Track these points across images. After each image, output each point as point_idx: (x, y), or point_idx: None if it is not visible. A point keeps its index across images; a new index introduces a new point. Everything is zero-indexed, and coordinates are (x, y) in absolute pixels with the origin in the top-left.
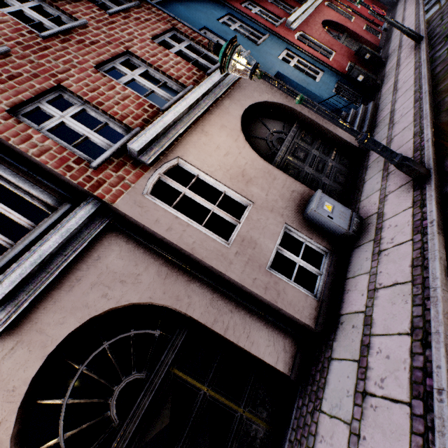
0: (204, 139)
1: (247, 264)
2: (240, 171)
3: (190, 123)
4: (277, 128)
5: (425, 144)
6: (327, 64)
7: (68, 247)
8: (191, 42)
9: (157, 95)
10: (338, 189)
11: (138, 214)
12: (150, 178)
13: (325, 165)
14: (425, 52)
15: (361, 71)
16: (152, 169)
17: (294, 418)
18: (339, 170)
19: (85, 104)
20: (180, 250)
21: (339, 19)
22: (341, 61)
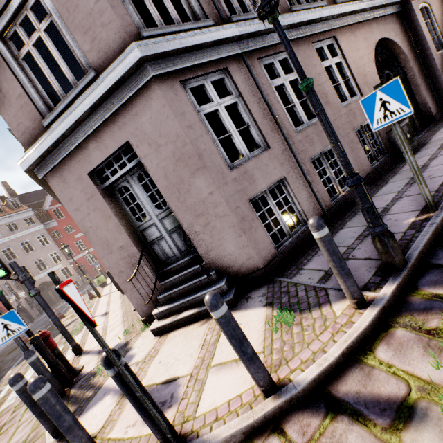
0: (438, 6)
1: (441, 65)
2: None
3: None
4: None
5: None
6: None
7: (390, 8)
8: None
9: None
10: None
11: (416, 13)
12: (420, 4)
13: None
14: None
15: None
16: (422, 1)
17: (432, 125)
18: None
19: None
20: (423, 40)
21: None
22: None
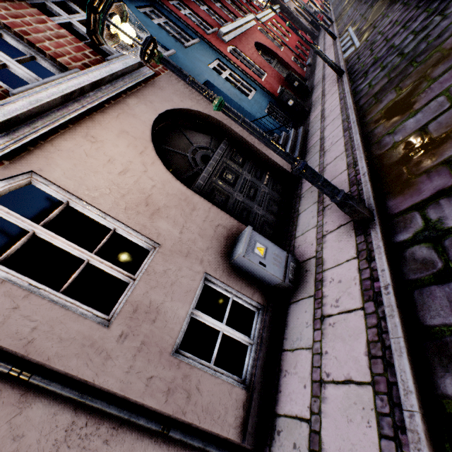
0: (87, 147)
1: (139, 352)
2: (143, 197)
3: (63, 121)
4: (203, 143)
5: (362, 178)
6: (259, 84)
7: None
8: None
9: None
10: (272, 220)
11: None
12: None
13: (258, 191)
14: (348, 84)
15: (291, 95)
16: None
17: None
18: (273, 197)
19: None
20: (1, 348)
21: (271, 45)
22: (273, 84)
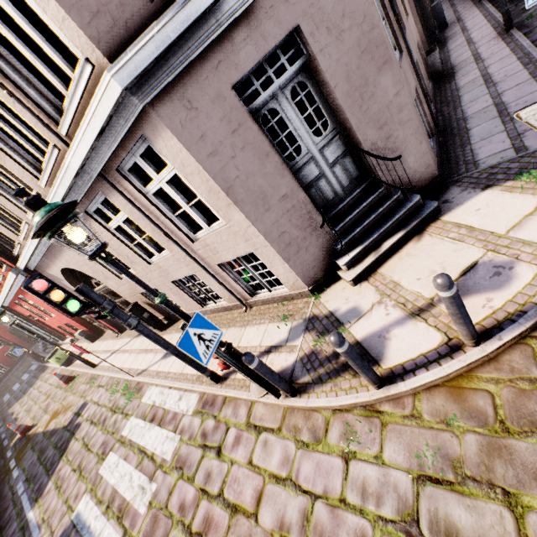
0: None
1: None
2: None
3: None
4: None
5: None
6: None
7: None
8: None
9: None
10: None
11: None
12: None
13: None
14: None
15: None
16: None
17: None
18: None
19: None
20: None
21: None
22: None
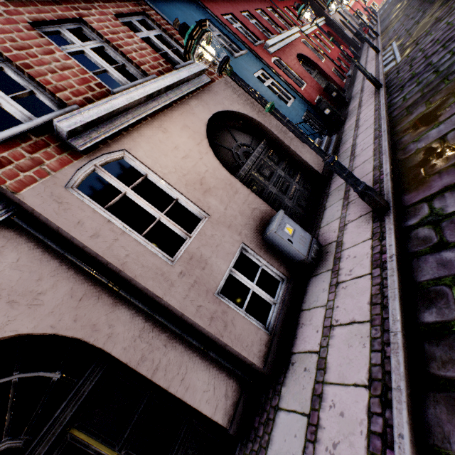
0: (160, 136)
1: (192, 287)
2: (199, 178)
3: (145, 114)
4: (245, 141)
5: (385, 178)
6: (298, 92)
7: None
8: (163, 33)
9: (119, 85)
10: (300, 213)
11: (52, 211)
12: (81, 169)
13: (289, 187)
14: (384, 97)
15: (328, 105)
16: (86, 158)
17: None
18: (302, 194)
19: (5, 62)
20: (107, 264)
21: (312, 56)
22: (312, 93)
